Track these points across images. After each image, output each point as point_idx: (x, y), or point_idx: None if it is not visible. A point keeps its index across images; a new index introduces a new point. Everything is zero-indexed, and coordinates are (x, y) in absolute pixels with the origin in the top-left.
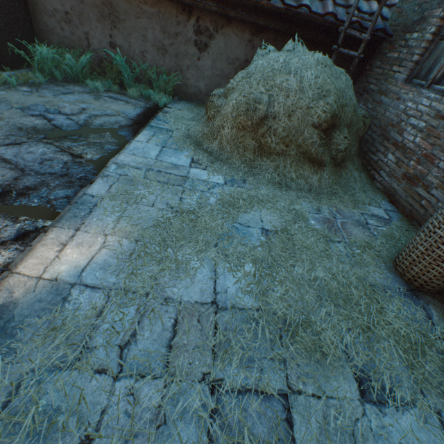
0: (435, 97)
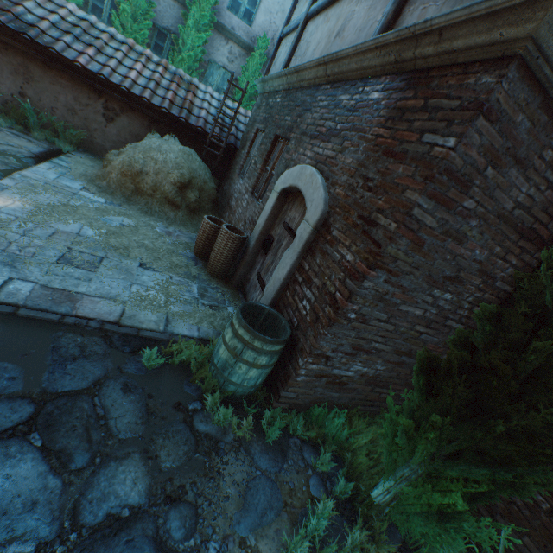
0: (241, 183)
